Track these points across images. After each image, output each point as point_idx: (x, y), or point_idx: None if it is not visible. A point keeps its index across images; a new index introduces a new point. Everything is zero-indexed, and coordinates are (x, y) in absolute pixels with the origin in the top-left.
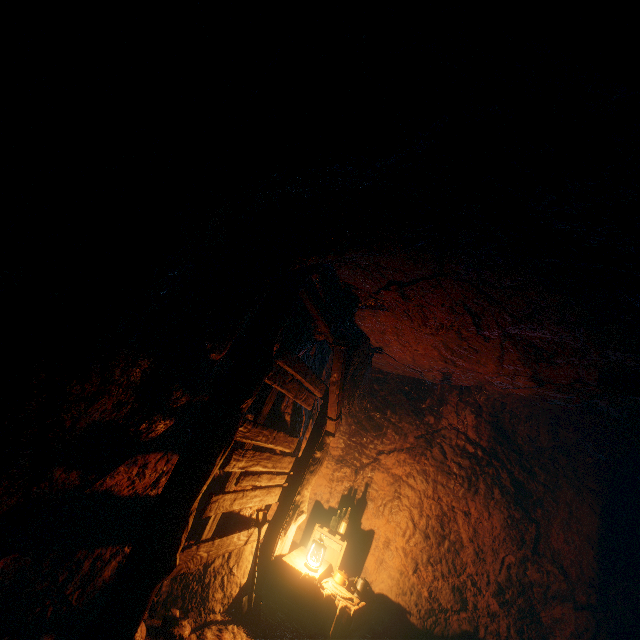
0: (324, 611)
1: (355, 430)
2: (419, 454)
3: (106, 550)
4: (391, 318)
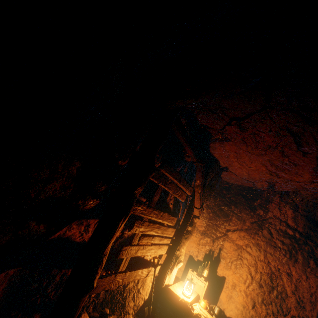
0: None
1: (212, 216)
2: (253, 233)
3: (68, 270)
4: (232, 146)
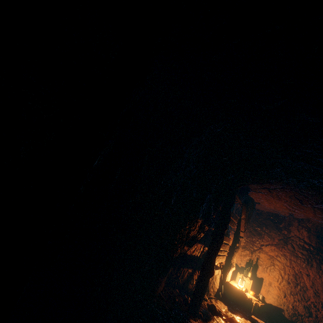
0: (248, 304)
1: (249, 235)
2: (281, 247)
3: (185, 269)
4: (264, 195)
